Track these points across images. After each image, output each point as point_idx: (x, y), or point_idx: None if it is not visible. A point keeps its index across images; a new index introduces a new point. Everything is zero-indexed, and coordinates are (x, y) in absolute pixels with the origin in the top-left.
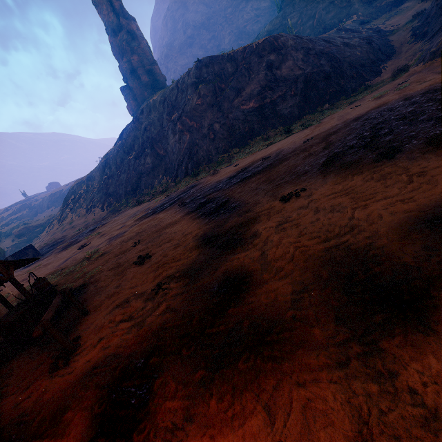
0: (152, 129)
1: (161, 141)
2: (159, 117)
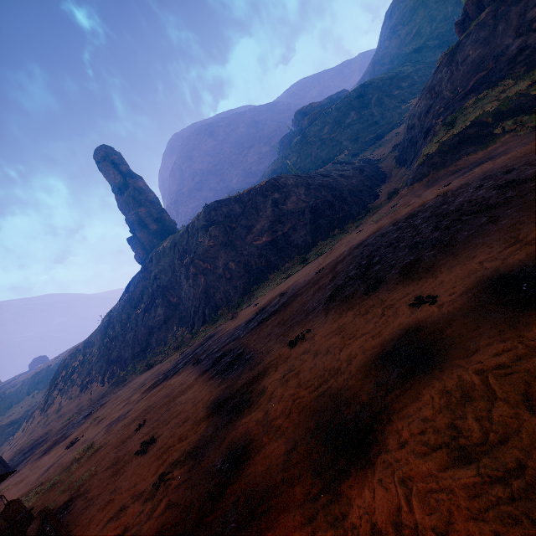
0: (163, 276)
1: (173, 288)
2: (170, 263)
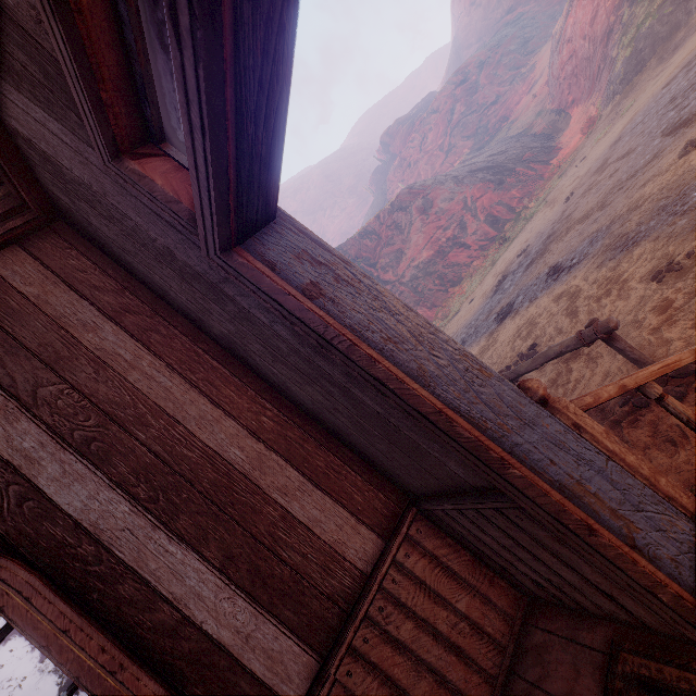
0: None
1: None
2: None
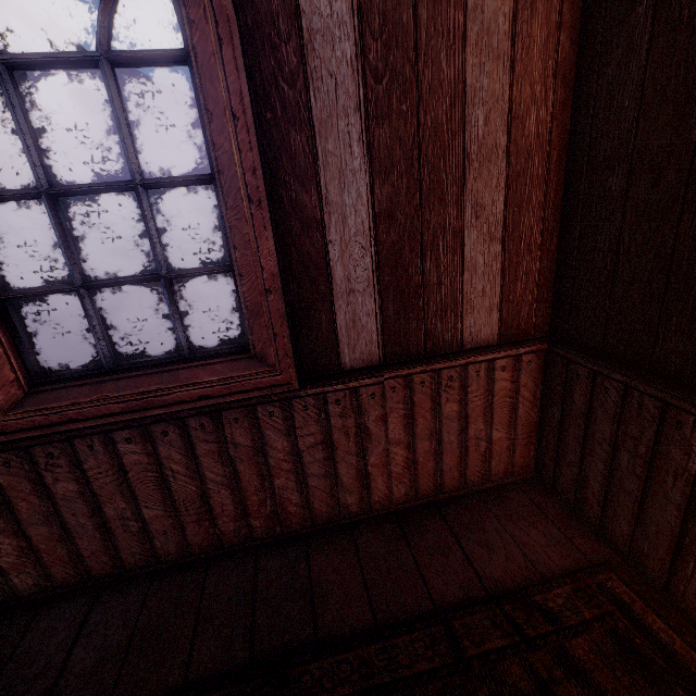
0: None
1: None
2: None
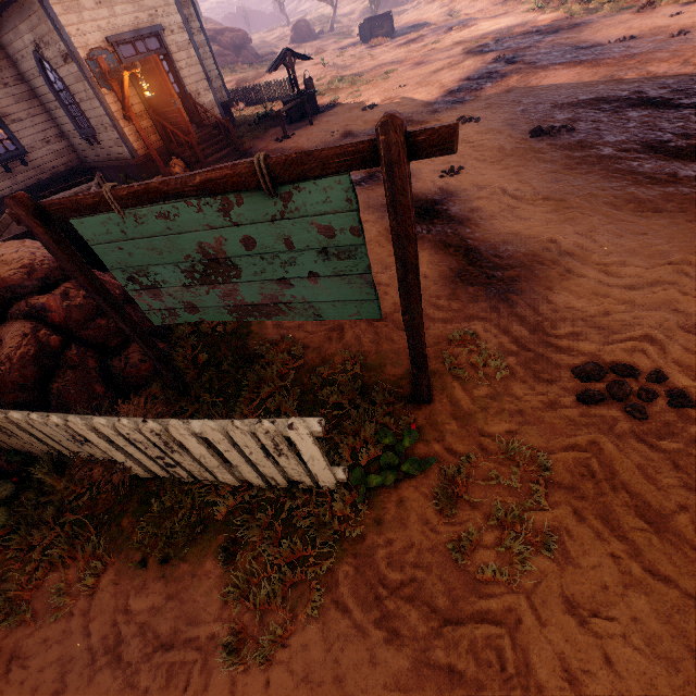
0: None
1: None
2: None
